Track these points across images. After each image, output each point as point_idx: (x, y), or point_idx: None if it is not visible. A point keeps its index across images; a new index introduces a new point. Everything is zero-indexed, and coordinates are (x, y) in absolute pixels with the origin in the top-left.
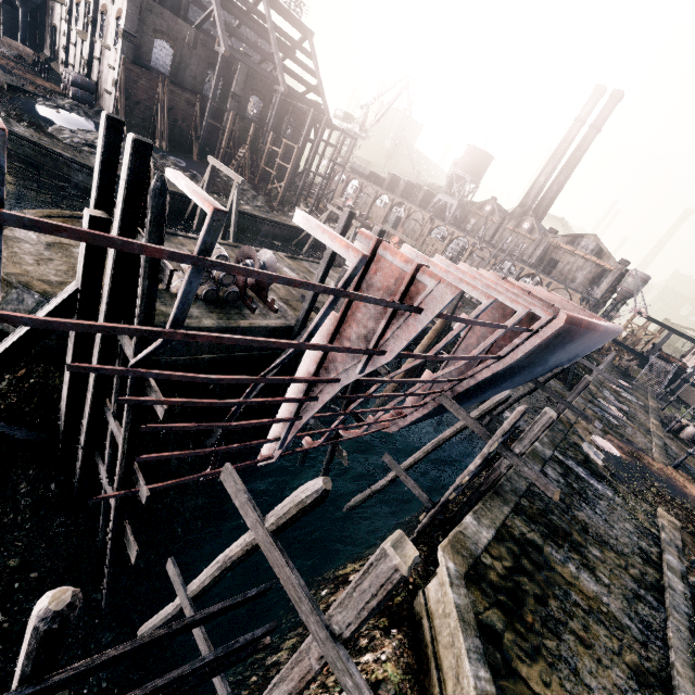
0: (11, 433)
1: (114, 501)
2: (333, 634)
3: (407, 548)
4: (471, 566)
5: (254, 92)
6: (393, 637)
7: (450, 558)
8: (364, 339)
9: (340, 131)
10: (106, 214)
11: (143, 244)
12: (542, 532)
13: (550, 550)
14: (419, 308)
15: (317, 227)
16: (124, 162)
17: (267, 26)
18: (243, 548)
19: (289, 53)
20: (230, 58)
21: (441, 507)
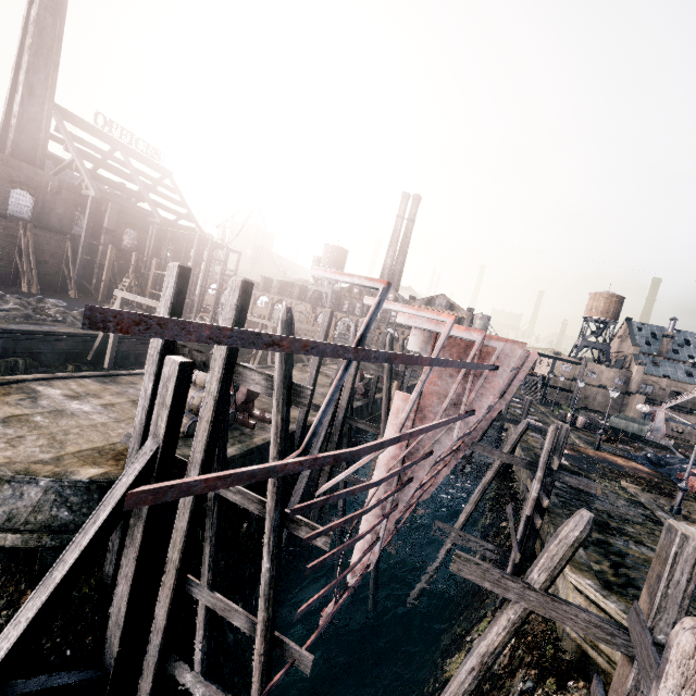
0: (61, 684)
1: (258, 695)
2: (661, 645)
3: (689, 528)
4: (597, 576)
5: (128, 226)
6: (578, 687)
7: (582, 577)
8: (448, 407)
9: (225, 249)
10: (186, 358)
11: (422, 356)
12: (596, 529)
13: (612, 540)
14: (498, 366)
15: (428, 321)
16: (227, 303)
17: (129, 170)
18: (510, 630)
19: (155, 190)
20: (99, 199)
21: (520, 545)
